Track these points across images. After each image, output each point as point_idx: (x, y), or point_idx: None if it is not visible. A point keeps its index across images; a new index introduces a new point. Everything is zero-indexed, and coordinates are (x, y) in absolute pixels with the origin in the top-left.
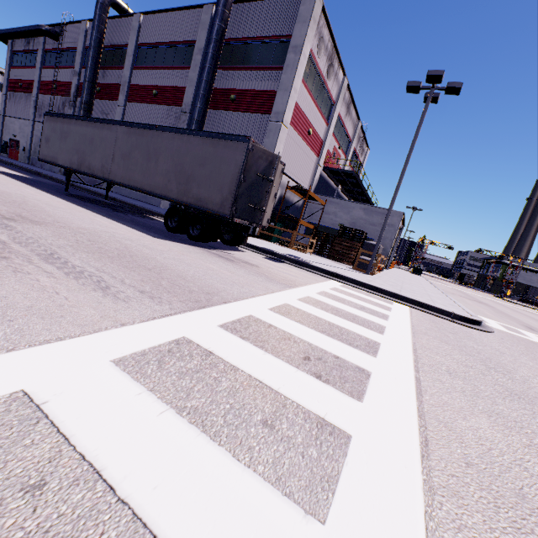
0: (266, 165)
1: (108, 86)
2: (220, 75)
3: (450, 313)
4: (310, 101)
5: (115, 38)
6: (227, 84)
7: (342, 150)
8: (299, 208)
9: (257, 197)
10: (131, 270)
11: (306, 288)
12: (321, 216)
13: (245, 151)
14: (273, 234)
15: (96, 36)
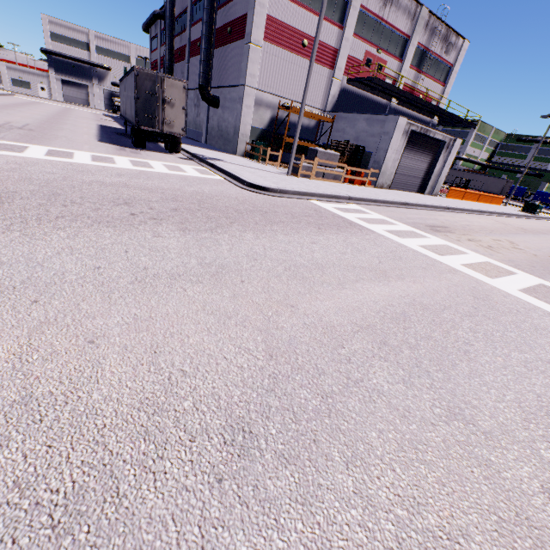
0: (151, 84)
1: (183, 48)
2: (225, 11)
3: (245, 181)
4: (296, 9)
5: (184, 3)
6: (228, 18)
7: (388, 53)
8: (312, 130)
9: (151, 109)
10: (22, 138)
11: (131, 158)
12: (329, 135)
13: (134, 77)
14: (255, 152)
15: (168, 8)
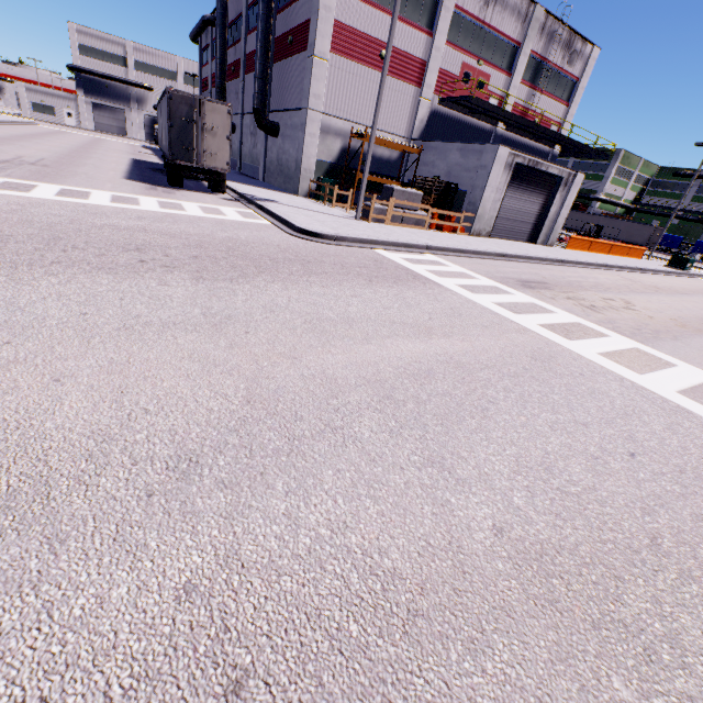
0: (187, 109)
1: (237, 62)
2: (285, 16)
3: (295, 226)
4: (372, 12)
5: (239, 6)
6: (288, 25)
7: (493, 64)
8: (394, 163)
9: (188, 139)
10: (32, 175)
11: (161, 199)
12: (415, 169)
13: (167, 101)
14: (320, 191)
15: (219, 13)
